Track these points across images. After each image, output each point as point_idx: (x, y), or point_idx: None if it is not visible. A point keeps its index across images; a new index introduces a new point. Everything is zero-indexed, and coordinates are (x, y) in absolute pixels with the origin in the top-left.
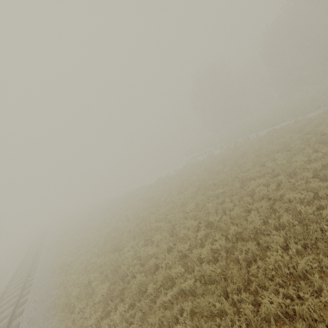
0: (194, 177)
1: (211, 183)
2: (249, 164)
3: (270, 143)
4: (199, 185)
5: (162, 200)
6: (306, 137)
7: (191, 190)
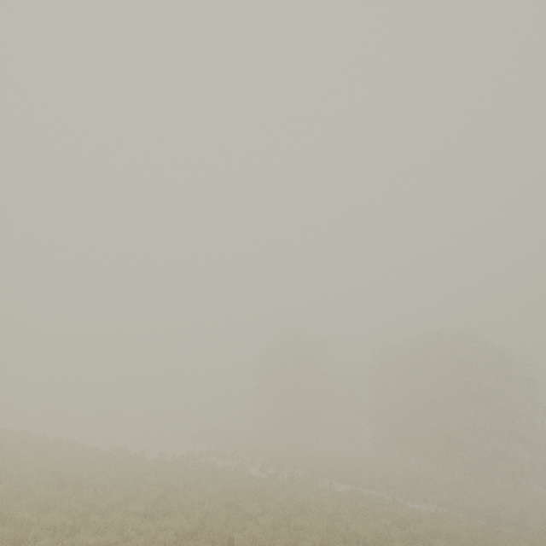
0: (196, 495)
1: (227, 536)
2: (314, 539)
3: (353, 515)
4: (198, 524)
5: (99, 508)
6: (415, 545)
7: (178, 527)
